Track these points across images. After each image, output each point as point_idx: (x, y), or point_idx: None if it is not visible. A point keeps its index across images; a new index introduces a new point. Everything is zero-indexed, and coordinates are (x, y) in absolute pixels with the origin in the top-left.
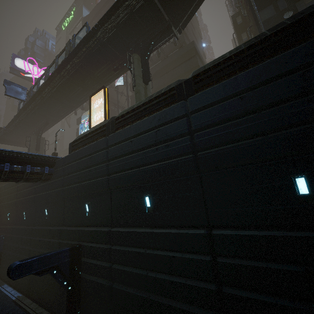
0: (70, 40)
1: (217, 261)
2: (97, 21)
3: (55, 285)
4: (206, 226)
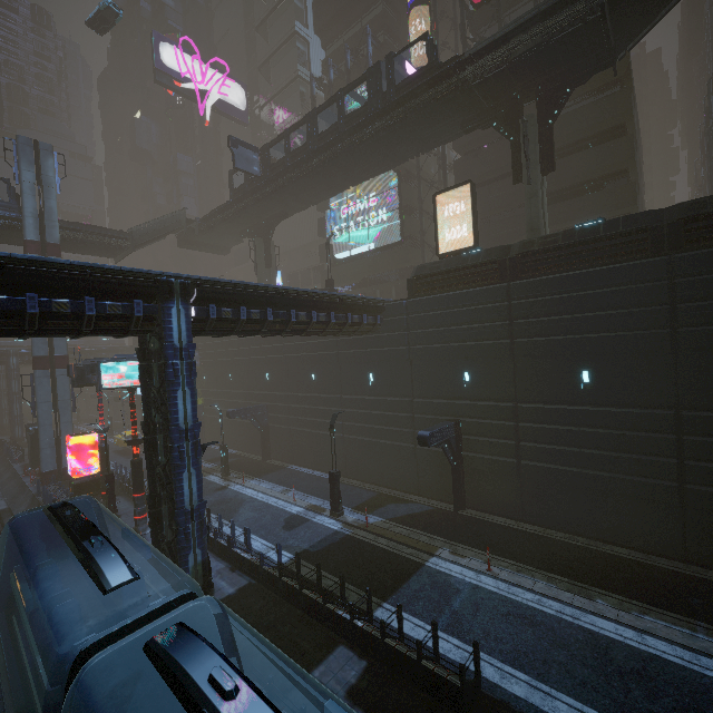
0: (380, 64)
1: (684, 439)
2: None
3: (406, 465)
4: (671, 408)
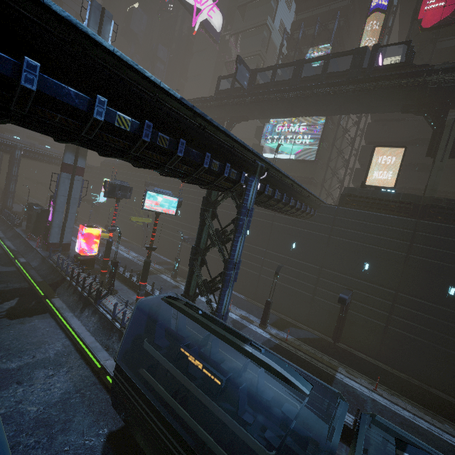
0: (367, 48)
1: None
2: None
3: (302, 305)
4: None
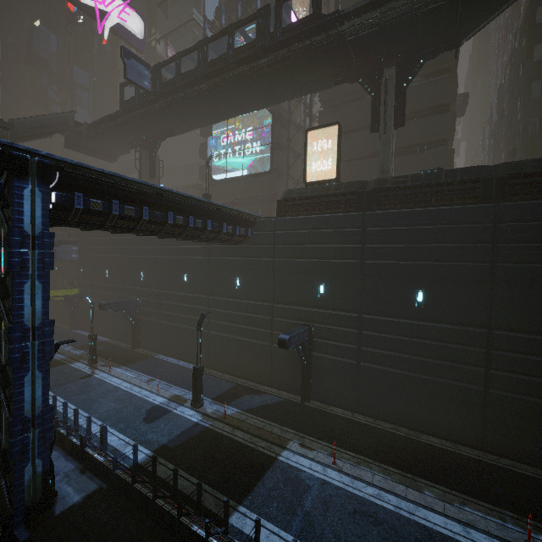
0: (270, 7)
1: (492, 353)
2: None
3: (262, 360)
4: (483, 327)
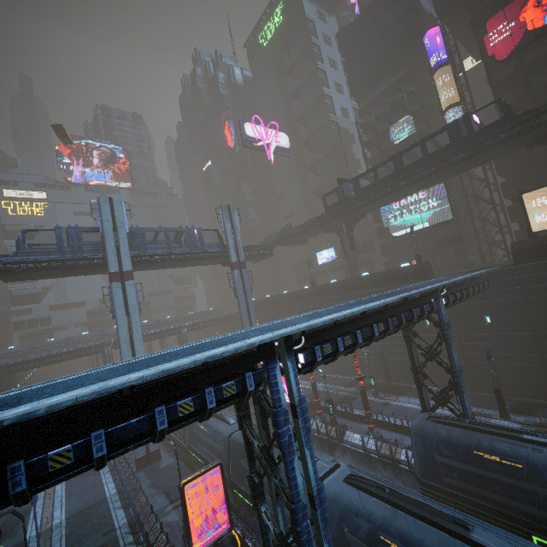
0: (457, 121)
1: None
2: (378, 36)
3: (535, 379)
4: None
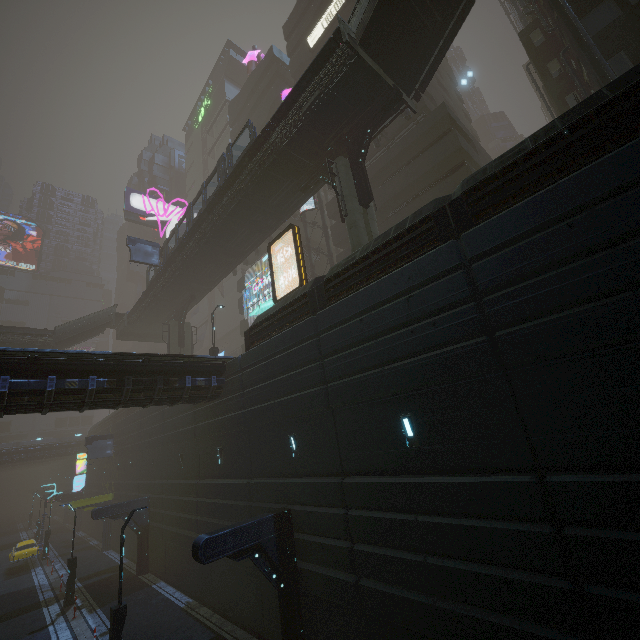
0: (224, 155)
1: (565, 534)
2: (254, 104)
3: (250, 583)
4: (531, 469)
